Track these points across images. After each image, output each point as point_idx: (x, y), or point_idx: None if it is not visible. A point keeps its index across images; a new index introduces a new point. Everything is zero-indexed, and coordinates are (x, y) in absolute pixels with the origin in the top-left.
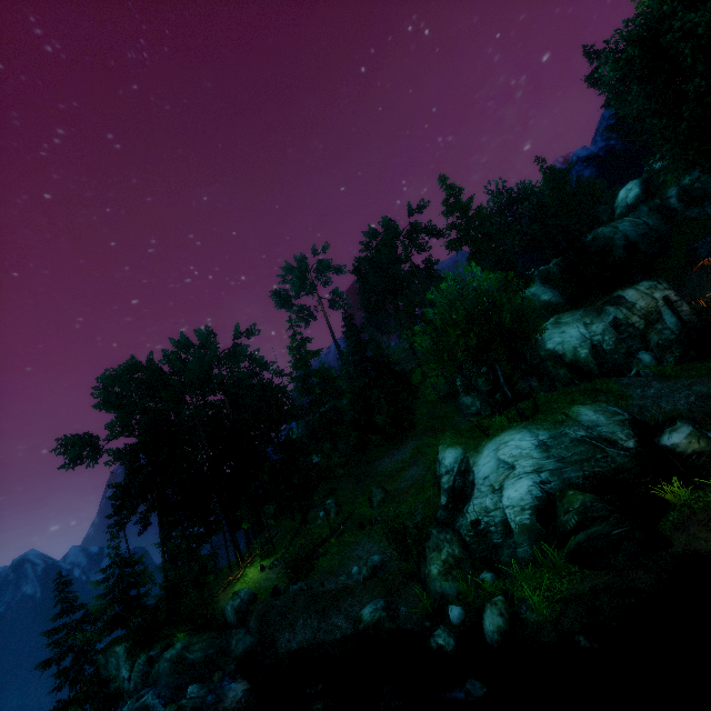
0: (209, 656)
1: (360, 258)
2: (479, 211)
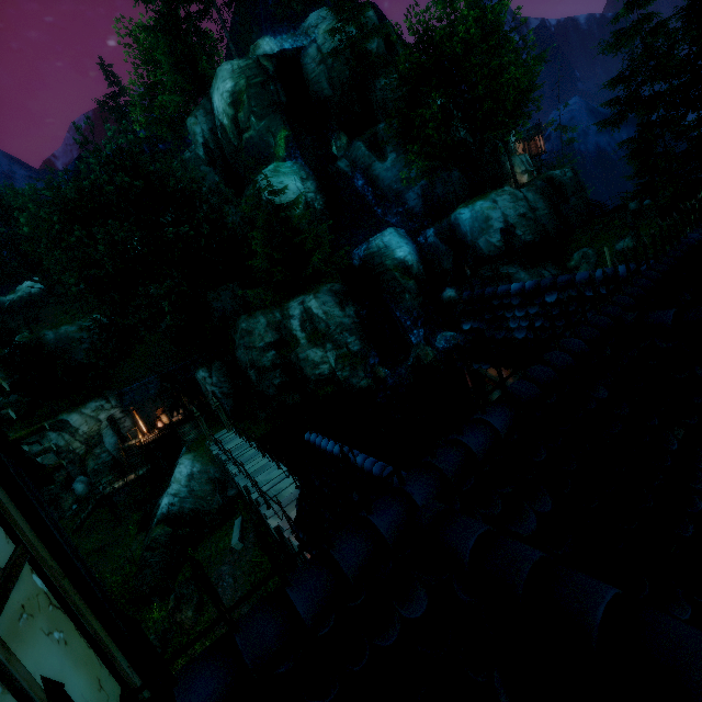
0: None
1: None
2: None
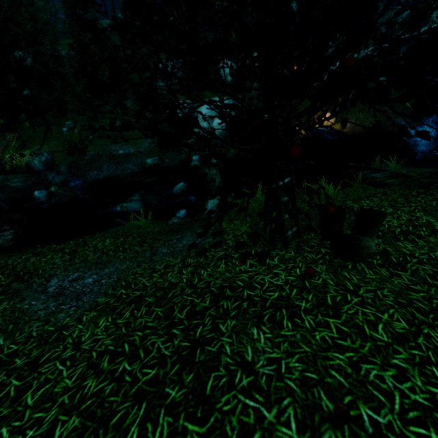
0: (29, 185)
1: None
2: None
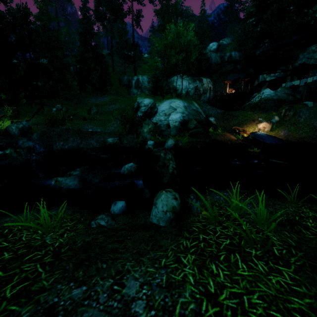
0: None
1: None
2: (176, 5)
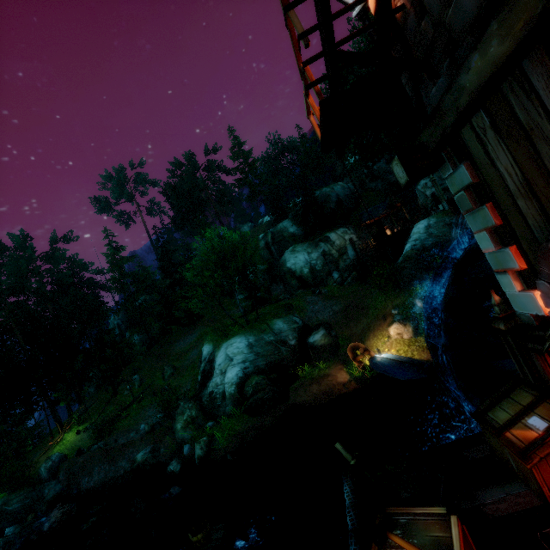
0: (26, 504)
1: (165, 185)
2: (254, 162)
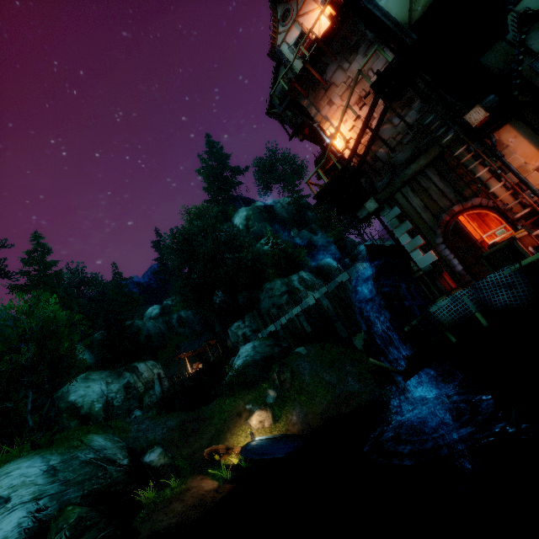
0: None
1: None
2: (58, 273)
